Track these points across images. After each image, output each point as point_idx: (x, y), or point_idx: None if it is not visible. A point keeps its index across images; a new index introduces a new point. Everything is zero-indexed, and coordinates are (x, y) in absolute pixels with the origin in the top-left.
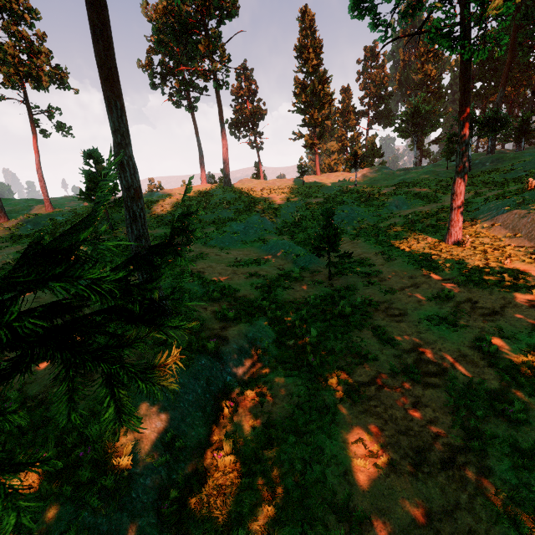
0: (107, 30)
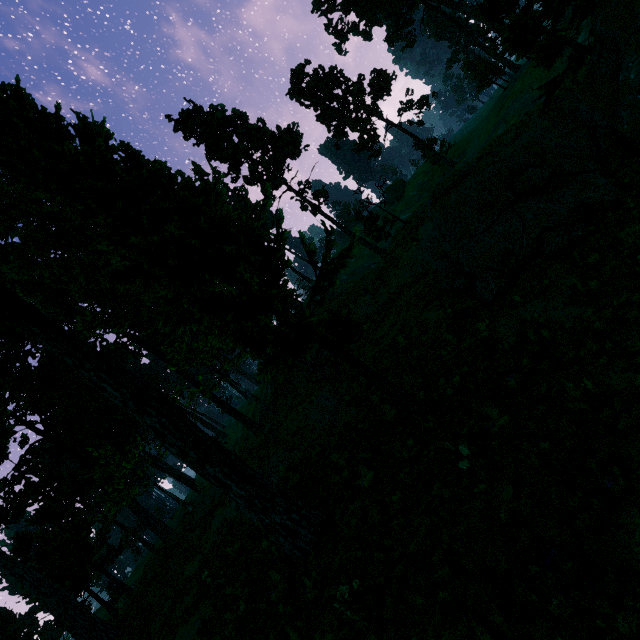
0: None
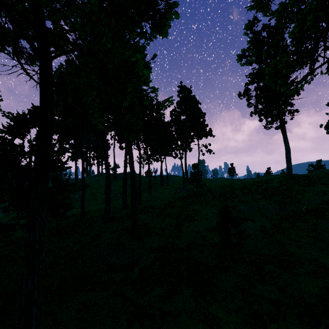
0: (129, 149)
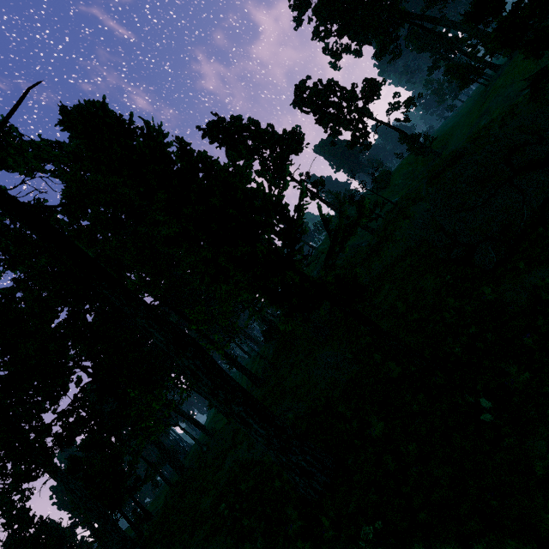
0: None
